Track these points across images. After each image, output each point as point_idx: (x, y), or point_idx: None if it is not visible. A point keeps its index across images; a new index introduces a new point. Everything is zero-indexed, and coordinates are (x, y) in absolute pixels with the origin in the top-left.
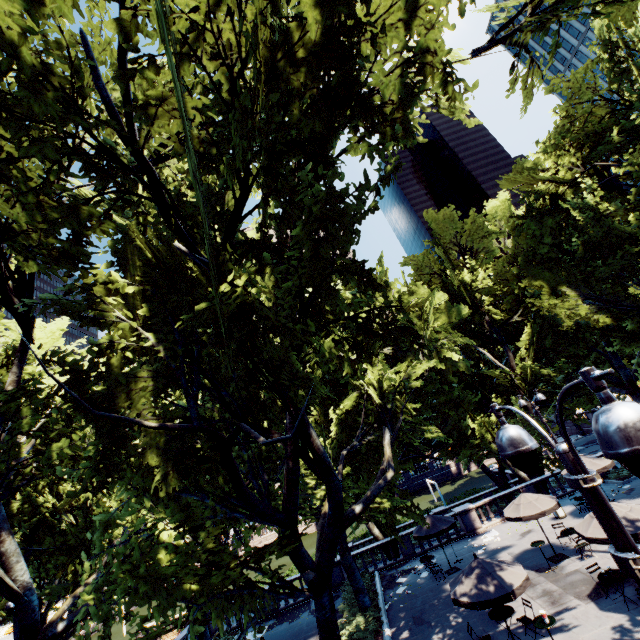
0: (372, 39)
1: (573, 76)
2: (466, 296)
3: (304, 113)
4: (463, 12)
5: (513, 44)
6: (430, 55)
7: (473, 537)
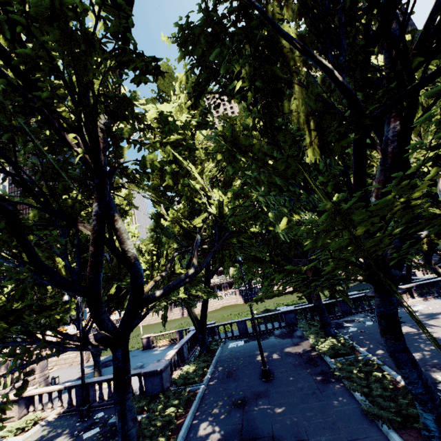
0: None
1: None
2: None
3: None
4: None
5: None
6: None
7: (400, 307)
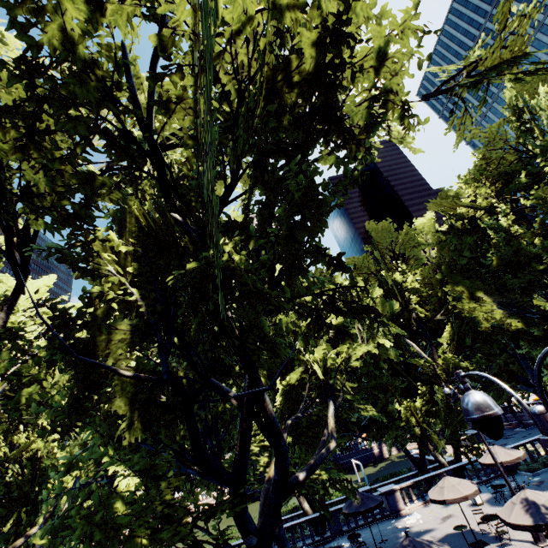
0: (352, 74)
1: (489, 129)
2: (397, 294)
3: (291, 123)
4: (420, 64)
5: (452, 95)
6: (392, 93)
7: (397, 518)
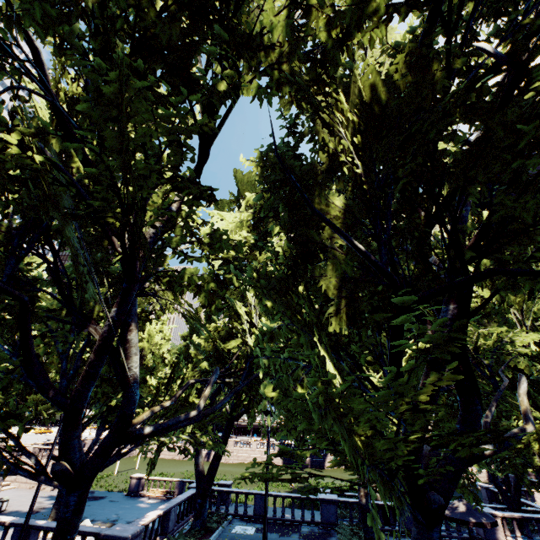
0: None
1: None
2: None
3: None
4: None
5: None
6: None
7: None
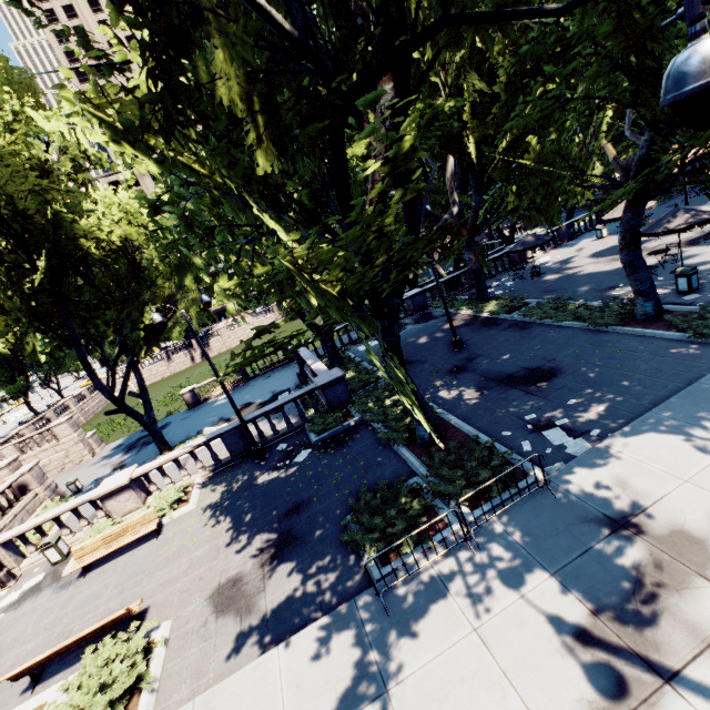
0: None
1: None
2: None
3: None
4: None
5: None
6: None
7: (526, 264)
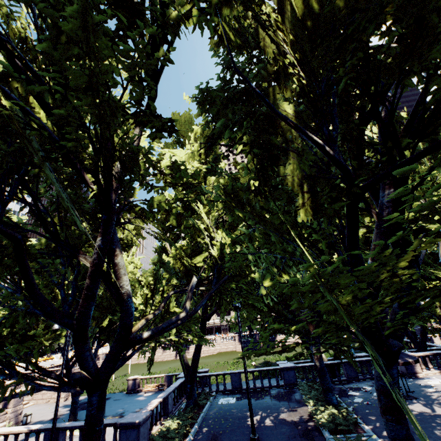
0: None
1: None
2: None
3: None
4: None
5: None
6: None
7: (414, 378)
